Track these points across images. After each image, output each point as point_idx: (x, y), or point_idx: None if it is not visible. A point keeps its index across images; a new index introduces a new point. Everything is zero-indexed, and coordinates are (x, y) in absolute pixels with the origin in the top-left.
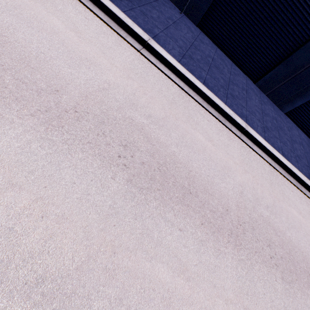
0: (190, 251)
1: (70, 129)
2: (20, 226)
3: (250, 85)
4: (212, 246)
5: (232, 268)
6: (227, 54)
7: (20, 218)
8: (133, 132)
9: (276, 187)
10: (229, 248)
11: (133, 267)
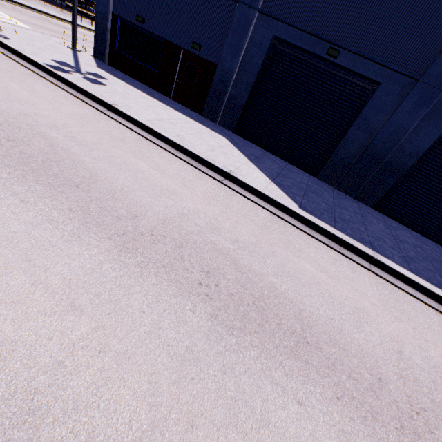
0: None
1: None
2: None
3: None
4: None
5: None
6: (419, 231)
7: None
8: None
9: None
10: None
11: None
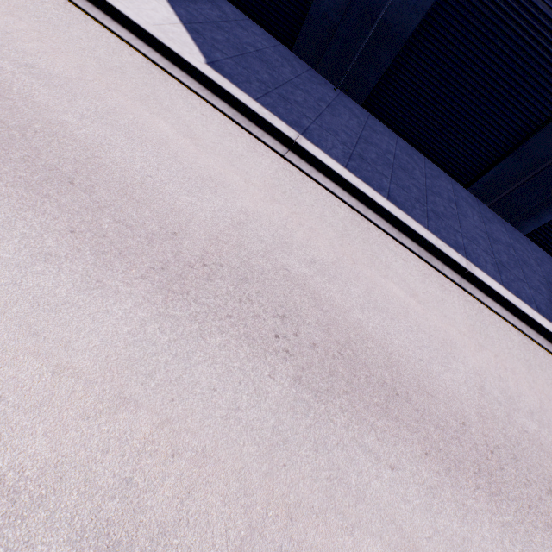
0: (414, 510)
1: (199, 295)
2: (142, 475)
3: (460, 192)
4: (451, 497)
5: (493, 542)
6: (415, 145)
7: (140, 460)
8: (292, 291)
9: (539, 372)
10: (481, 500)
11: (325, 546)
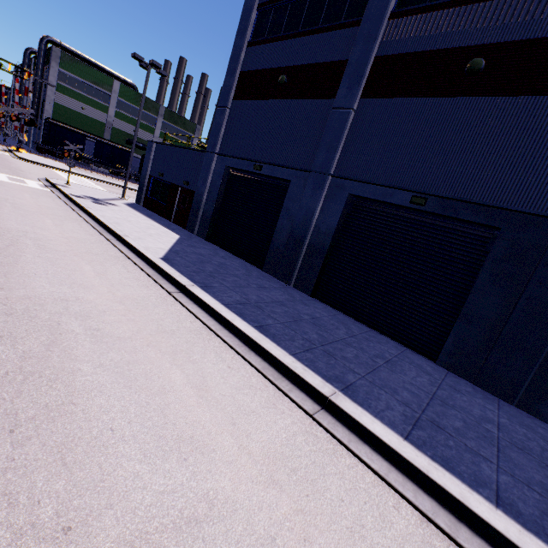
0: None
1: None
2: None
3: (413, 359)
4: None
5: None
6: (366, 322)
7: None
8: (39, 331)
9: None
10: None
11: None
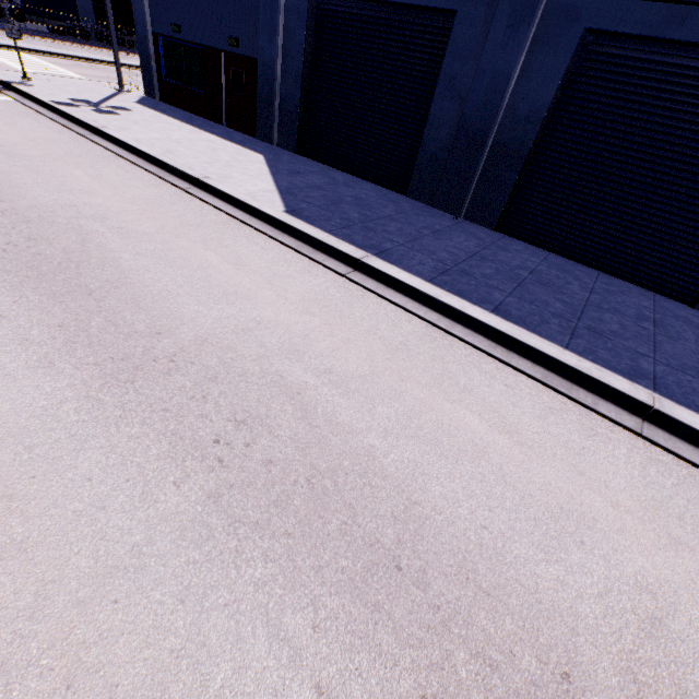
0: None
1: (145, 386)
2: None
3: (673, 310)
4: None
5: None
6: (584, 261)
7: None
8: (273, 398)
9: None
10: None
11: None
